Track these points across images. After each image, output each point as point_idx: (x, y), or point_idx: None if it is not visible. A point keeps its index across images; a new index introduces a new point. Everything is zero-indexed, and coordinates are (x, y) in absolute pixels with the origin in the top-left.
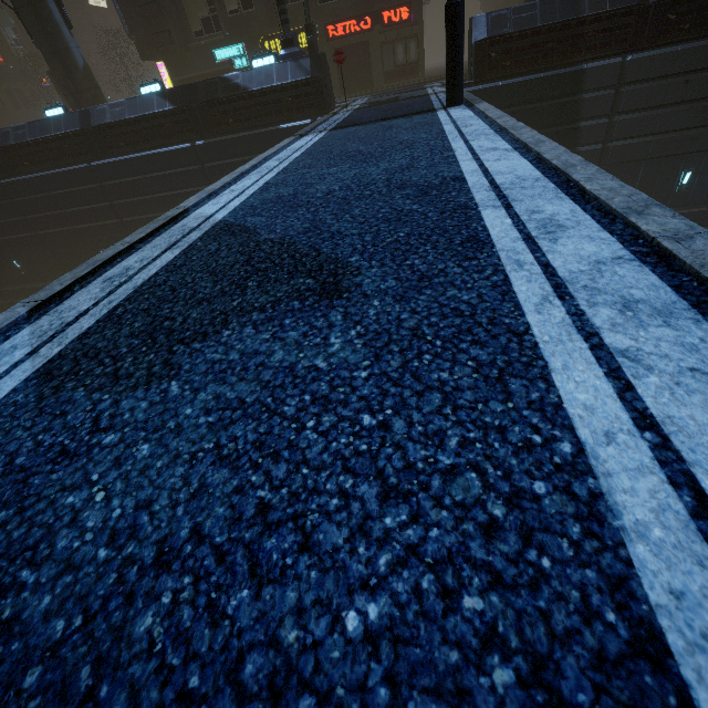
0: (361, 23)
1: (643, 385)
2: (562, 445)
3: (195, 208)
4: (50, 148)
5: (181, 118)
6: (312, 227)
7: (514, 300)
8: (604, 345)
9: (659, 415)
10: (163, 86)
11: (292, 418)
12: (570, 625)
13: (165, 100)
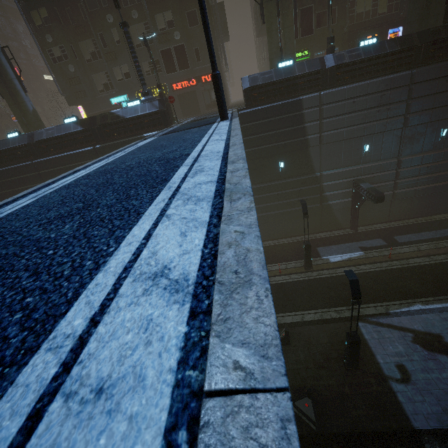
0: (190, 82)
1: (161, 225)
2: (111, 249)
3: (63, 178)
4: (8, 154)
5: (87, 134)
6: (105, 181)
7: (152, 202)
8: (164, 214)
9: (154, 234)
10: (77, 118)
11: (21, 256)
12: (54, 299)
13: (78, 125)
